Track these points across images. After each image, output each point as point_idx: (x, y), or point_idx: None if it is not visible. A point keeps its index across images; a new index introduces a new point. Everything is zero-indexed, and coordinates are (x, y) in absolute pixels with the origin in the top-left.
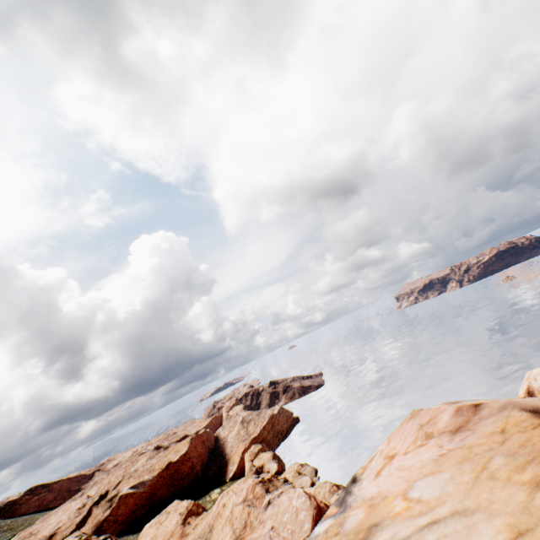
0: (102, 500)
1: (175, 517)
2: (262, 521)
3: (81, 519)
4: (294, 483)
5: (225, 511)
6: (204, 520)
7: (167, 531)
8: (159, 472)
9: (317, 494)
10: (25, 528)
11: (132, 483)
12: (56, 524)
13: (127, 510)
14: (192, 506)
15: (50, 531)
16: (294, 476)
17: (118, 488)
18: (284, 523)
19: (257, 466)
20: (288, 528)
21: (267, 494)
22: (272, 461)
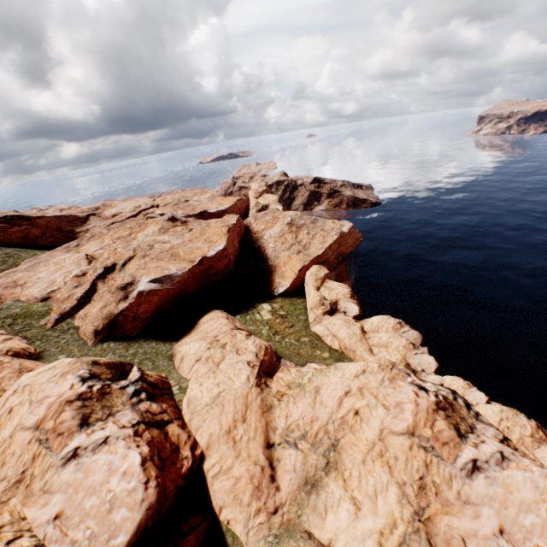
0: (109, 275)
1: (241, 368)
2: (468, 502)
3: (83, 294)
4: (408, 360)
5: (363, 429)
6: (298, 398)
7: (234, 390)
8: (190, 268)
9: (506, 432)
10: (6, 272)
11: (154, 276)
12: (48, 285)
13: (151, 308)
14: (265, 356)
15: (40, 292)
16: (408, 348)
17: (132, 275)
18: (525, 530)
19: (330, 301)
20: (537, 545)
21: (462, 444)
22: (351, 302)
